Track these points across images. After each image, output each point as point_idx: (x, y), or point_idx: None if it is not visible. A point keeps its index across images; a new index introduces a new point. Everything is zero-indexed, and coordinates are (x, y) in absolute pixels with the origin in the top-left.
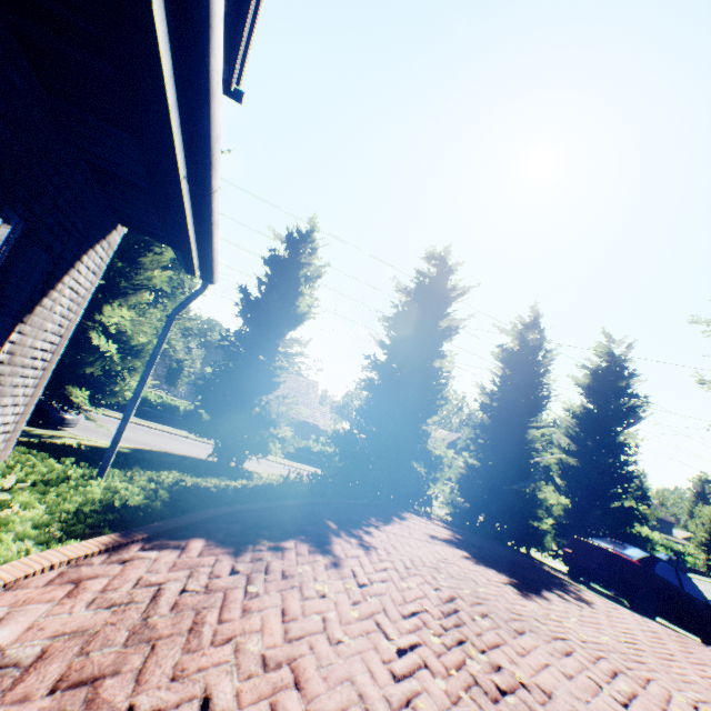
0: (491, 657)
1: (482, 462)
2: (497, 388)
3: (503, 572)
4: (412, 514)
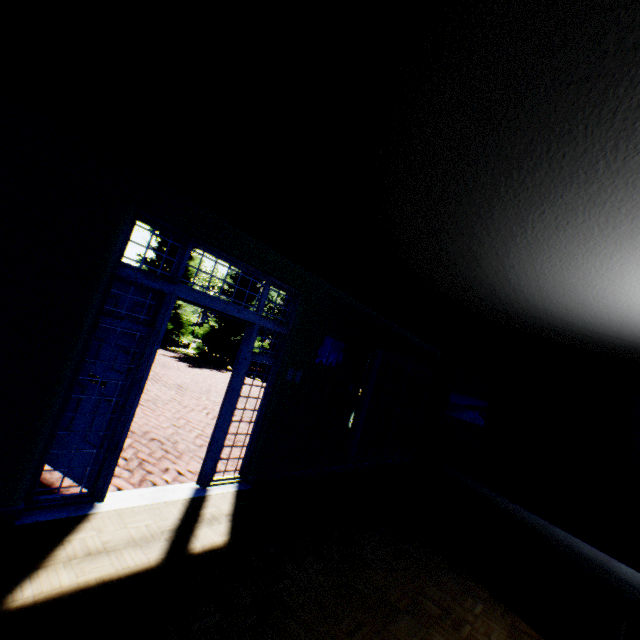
0: (154, 370)
1: (219, 324)
2: (234, 280)
3: (191, 364)
4: (161, 349)
